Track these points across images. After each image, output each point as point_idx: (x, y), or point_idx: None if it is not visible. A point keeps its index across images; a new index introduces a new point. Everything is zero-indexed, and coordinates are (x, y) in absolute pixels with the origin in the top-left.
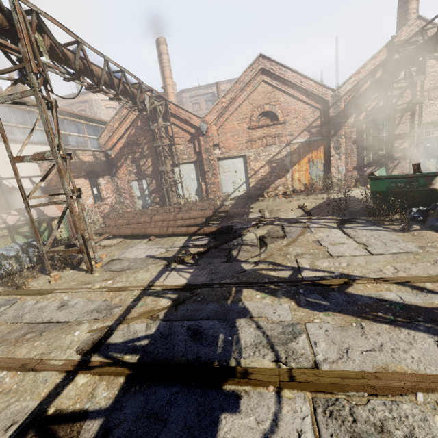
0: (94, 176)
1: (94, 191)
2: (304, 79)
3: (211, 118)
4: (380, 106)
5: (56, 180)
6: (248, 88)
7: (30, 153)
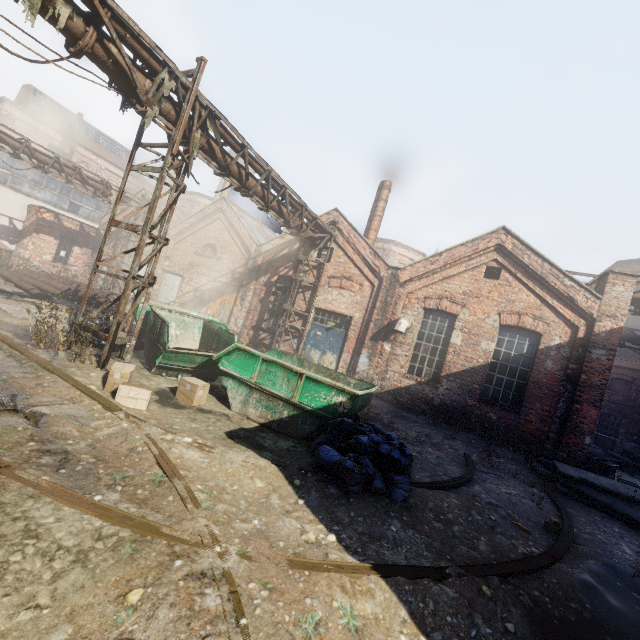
0: (71, 242)
1: (62, 253)
2: (243, 227)
3: (172, 233)
4: (289, 275)
5: (29, 228)
6: (208, 220)
7: (26, 203)
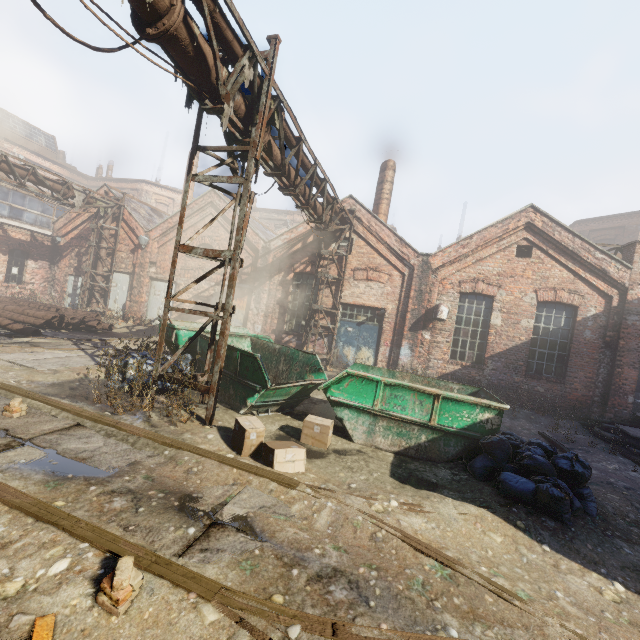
0: (22, 256)
1: (14, 270)
2: None
3: (154, 234)
4: (308, 271)
5: None
6: (196, 216)
7: None
